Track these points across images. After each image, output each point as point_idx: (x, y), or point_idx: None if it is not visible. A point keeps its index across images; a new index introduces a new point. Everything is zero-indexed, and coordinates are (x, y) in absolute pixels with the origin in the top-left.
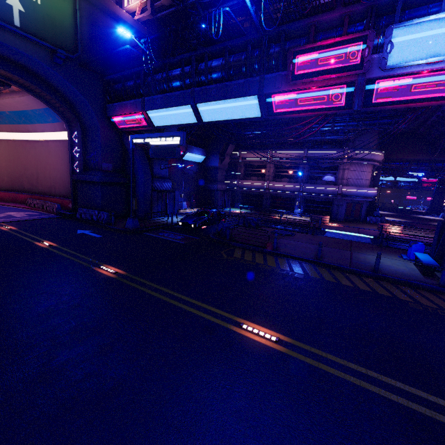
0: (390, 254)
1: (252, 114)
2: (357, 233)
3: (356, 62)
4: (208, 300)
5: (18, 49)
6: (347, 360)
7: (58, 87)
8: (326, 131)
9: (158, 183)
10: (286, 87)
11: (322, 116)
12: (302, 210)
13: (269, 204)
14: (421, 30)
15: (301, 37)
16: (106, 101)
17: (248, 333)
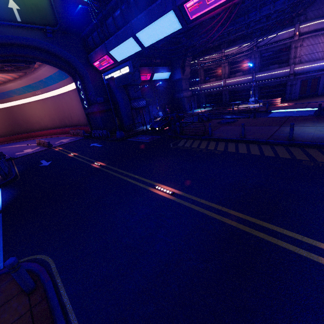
0: (321, 122)
1: (175, 28)
2: (302, 108)
3: None
4: (144, 174)
5: (26, 37)
6: (212, 202)
7: (57, 54)
8: (267, 15)
9: (135, 103)
10: None
11: (230, 7)
12: (257, 97)
13: (228, 98)
14: None
15: None
16: (87, 53)
17: (157, 191)
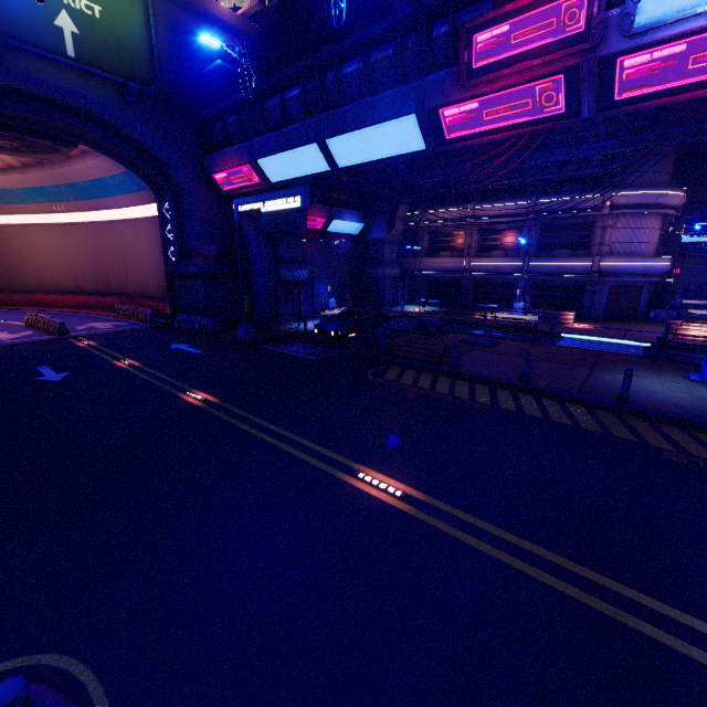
0: (667, 373)
1: (412, 146)
2: (619, 339)
3: (577, 30)
4: (321, 438)
5: (76, 91)
6: (505, 530)
7: (135, 138)
8: (564, 162)
9: (287, 272)
10: (461, 94)
11: (528, 136)
12: (527, 303)
13: (471, 295)
14: None
15: None
16: (203, 152)
17: (364, 485)
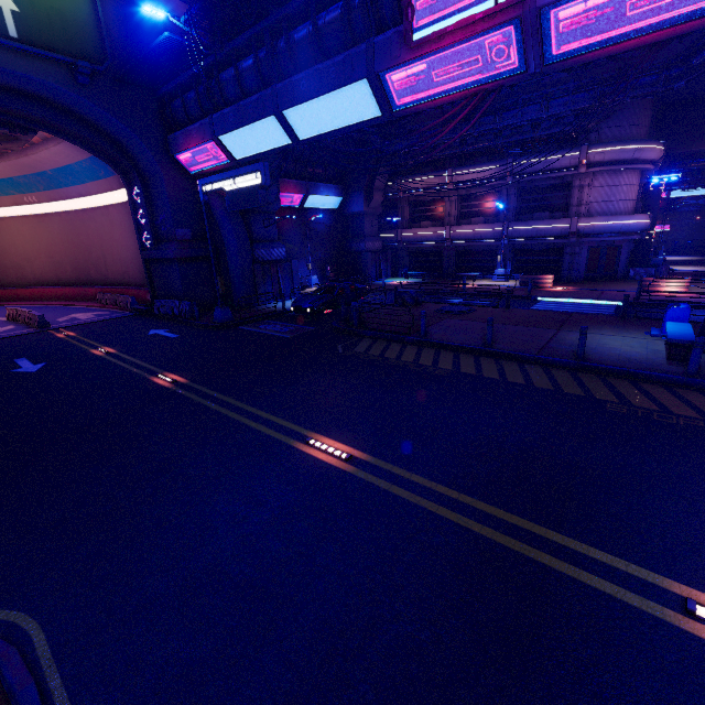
0: (631, 330)
1: (368, 113)
2: (594, 299)
3: None
4: (281, 410)
5: (24, 74)
6: (438, 482)
7: (94, 121)
8: (535, 120)
9: (263, 251)
10: (409, 54)
11: (479, 96)
12: (509, 269)
13: (453, 264)
14: None
15: None
16: (166, 131)
17: (313, 450)
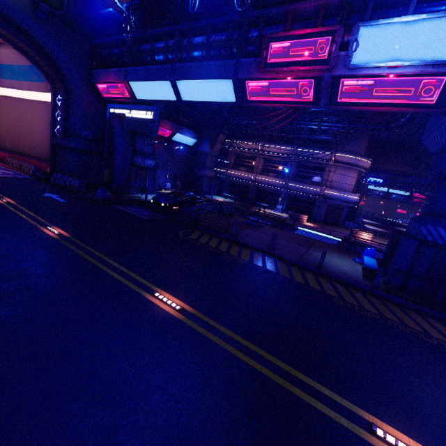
0: (345, 256)
1: (228, 98)
2: (327, 234)
3: (323, 57)
4: (137, 269)
5: None
6: (237, 333)
7: (41, 43)
8: (313, 130)
9: (140, 159)
10: (259, 75)
11: (292, 109)
12: (284, 206)
13: (254, 196)
14: (384, 31)
15: (280, 25)
16: (92, 67)
17: (157, 300)
